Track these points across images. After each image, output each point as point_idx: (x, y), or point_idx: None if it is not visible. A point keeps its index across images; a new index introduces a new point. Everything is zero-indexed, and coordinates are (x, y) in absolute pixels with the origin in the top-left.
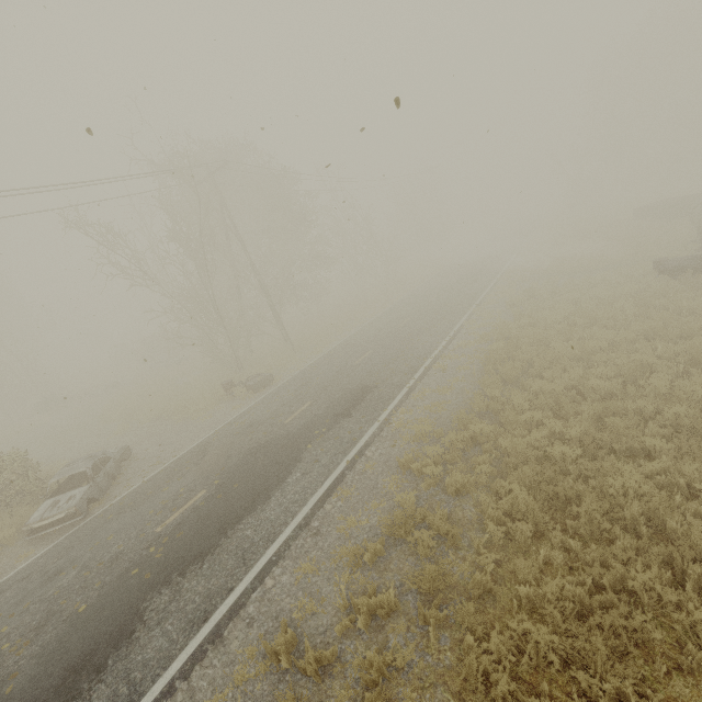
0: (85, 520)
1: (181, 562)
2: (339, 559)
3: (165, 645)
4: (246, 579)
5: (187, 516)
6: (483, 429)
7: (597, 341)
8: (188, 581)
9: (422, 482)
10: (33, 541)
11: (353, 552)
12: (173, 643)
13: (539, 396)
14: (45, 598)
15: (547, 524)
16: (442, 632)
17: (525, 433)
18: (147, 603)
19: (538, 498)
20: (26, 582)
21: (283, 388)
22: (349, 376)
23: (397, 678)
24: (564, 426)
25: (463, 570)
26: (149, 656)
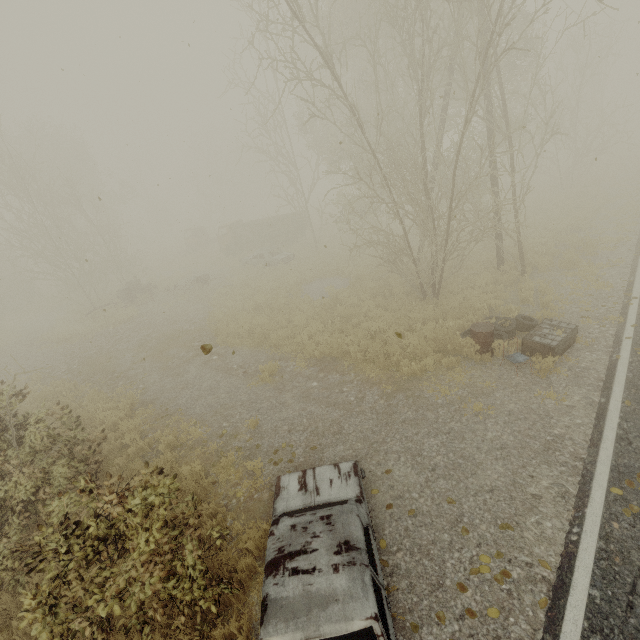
0: None
1: None
2: None
3: None
4: None
5: None
6: None
7: None
8: None
9: None
10: None
11: None
12: None
13: None
14: None
15: None
16: None
17: None
18: None
19: None
20: None
21: None
22: None
23: None
24: None
25: None
26: None
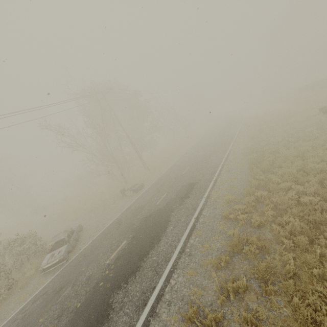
0: (67, 262)
1: (124, 276)
2: (206, 266)
3: (127, 320)
4: (160, 281)
5: (120, 254)
6: (262, 194)
7: (305, 147)
8: (130, 286)
9: (237, 223)
10: (44, 275)
11: (215, 261)
12: (131, 318)
13: (285, 175)
14: (58, 302)
15: (315, 236)
16: (276, 298)
17: (284, 194)
18: (112, 299)
19: (305, 223)
20: (46, 295)
21: (150, 189)
22: (182, 179)
23: (261, 325)
24: (303, 188)
25: (276, 264)
26: (121, 326)
